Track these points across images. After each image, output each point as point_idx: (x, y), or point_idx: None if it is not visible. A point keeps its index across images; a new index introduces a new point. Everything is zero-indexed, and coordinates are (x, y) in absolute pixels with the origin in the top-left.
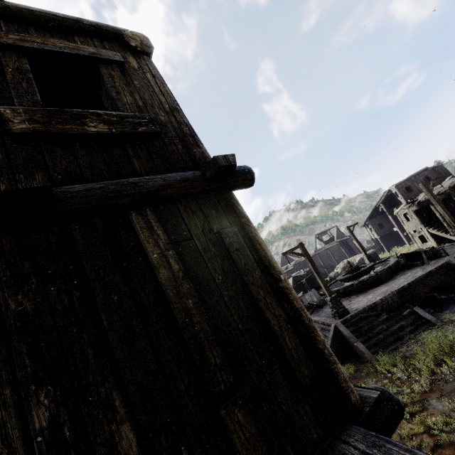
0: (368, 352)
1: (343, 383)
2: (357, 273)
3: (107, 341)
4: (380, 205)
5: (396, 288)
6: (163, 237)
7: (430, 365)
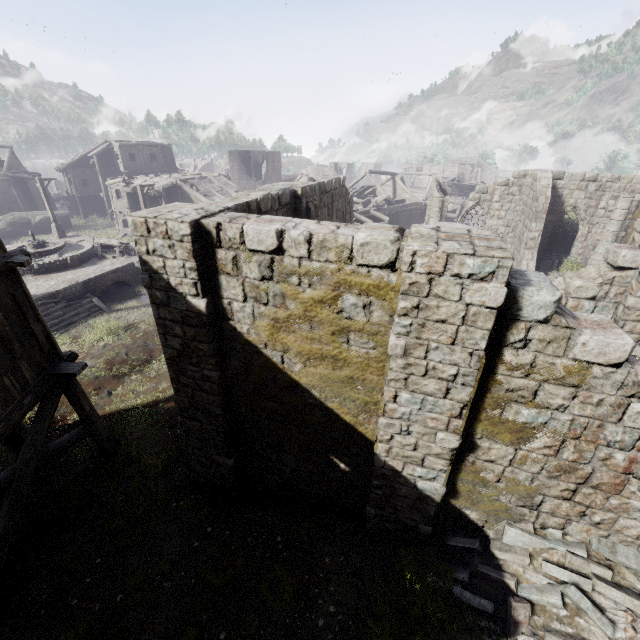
0: None
1: (59, 351)
2: (42, 251)
3: None
4: (94, 158)
5: (83, 279)
6: None
7: (92, 341)
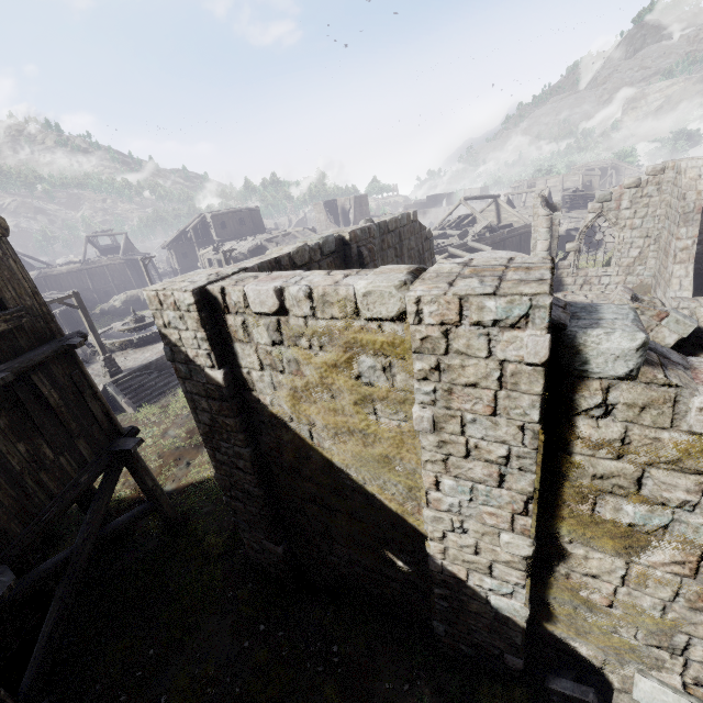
0: (134, 406)
1: (119, 427)
2: (140, 325)
3: (35, 427)
4: (191, 231)
5: None
6: (49, 384)
7: (177, 410)
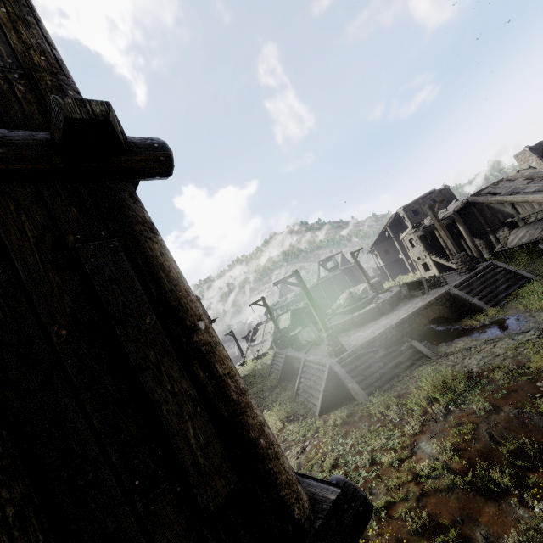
0: (363, 393)
1: (283, 490)
2: (358, 305)
3: None
4: (387, 230)
5: (396, 321)
6: None
7: (423, 404)
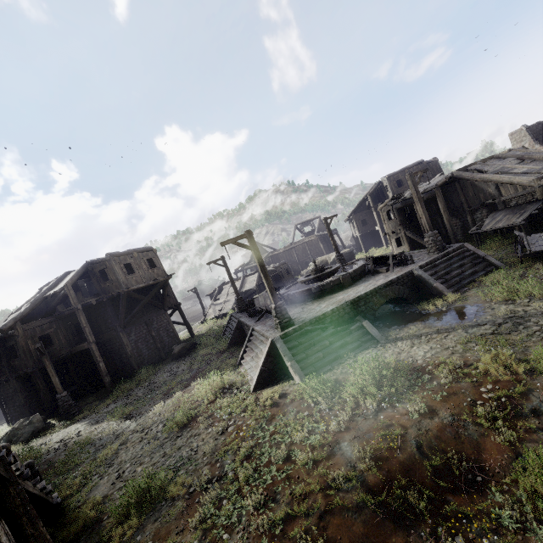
0: (301, 373)
1: None
2: (319, 275)
3: None
4: (368, 198)
5: (352, 297)
6: None
7: (357, 395)
